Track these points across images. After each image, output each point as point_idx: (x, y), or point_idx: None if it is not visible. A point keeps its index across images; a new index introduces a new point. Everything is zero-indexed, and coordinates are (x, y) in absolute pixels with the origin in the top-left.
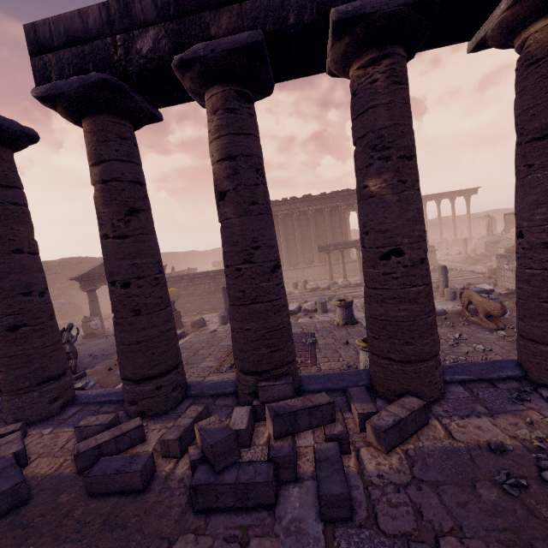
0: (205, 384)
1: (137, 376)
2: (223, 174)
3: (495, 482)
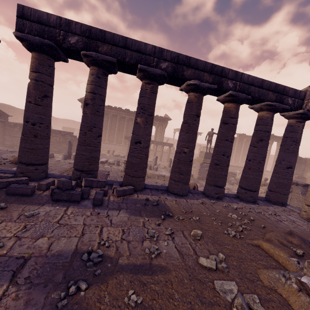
0: (56, 175)
1: (28, 162)
2: (89, 97)
3: (141, 204)
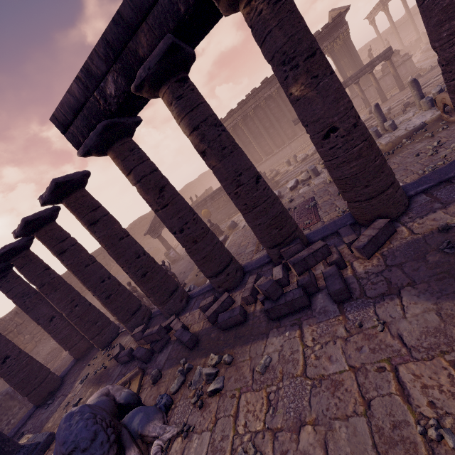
0: (252, 262)
1: (214, 273)
2: (197, 141)
3: (439, 250)
